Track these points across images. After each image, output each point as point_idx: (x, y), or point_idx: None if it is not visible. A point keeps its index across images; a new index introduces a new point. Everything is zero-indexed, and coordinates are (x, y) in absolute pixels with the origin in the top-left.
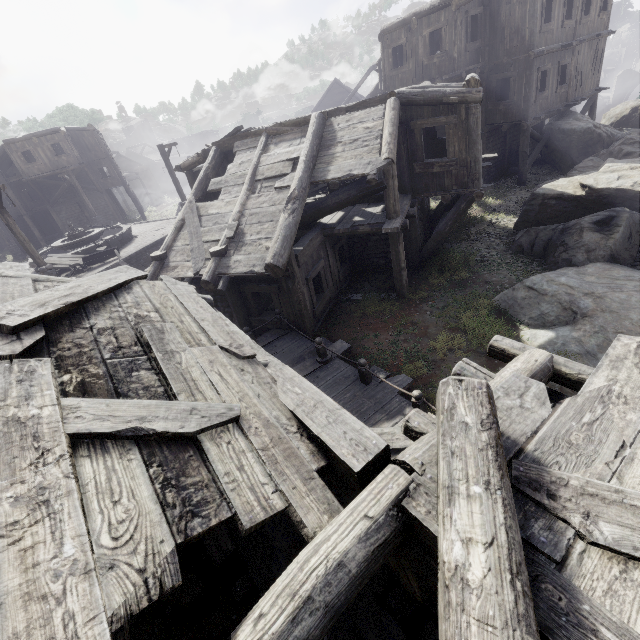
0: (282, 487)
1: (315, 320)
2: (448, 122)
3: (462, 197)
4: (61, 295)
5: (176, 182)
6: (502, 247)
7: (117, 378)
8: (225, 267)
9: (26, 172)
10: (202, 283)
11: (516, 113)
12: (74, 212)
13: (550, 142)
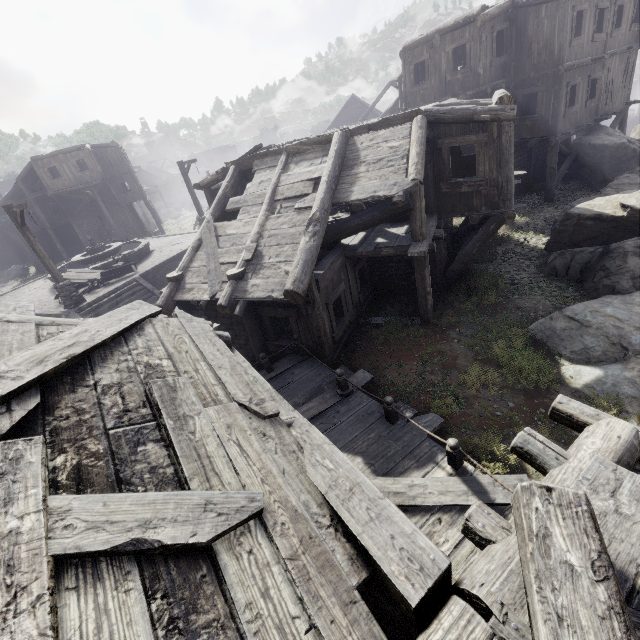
0: (317, 621)
1: (334, 346)
2: (478, 141)
3: (492, 218)
4: (64, 345)
5: (194, 198)
6: (533, 269)
7: (120, 457)
8: (242, 291)
9: (51, 187)
10: (218, 307)
11: (543, 128)
12: (95, 225)
13: (579, 157)
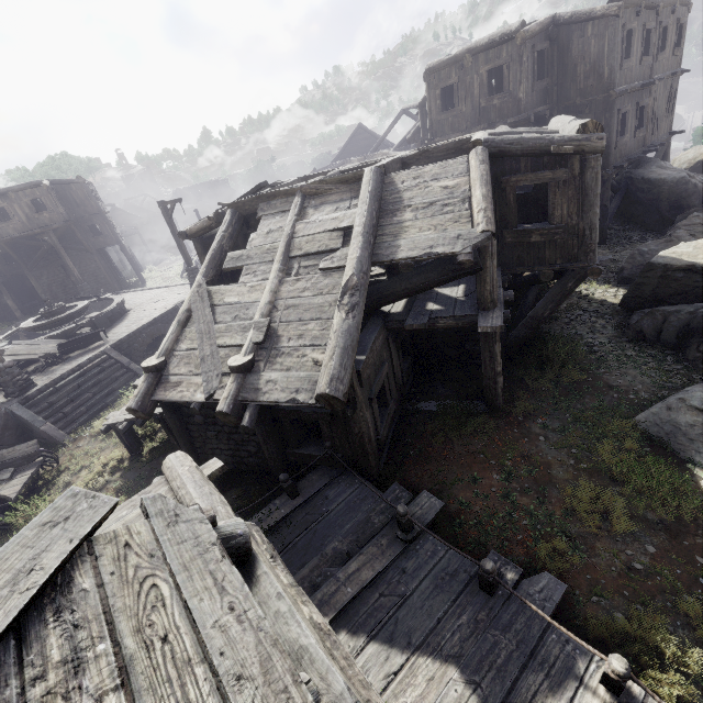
0: None
1: (379, 450)
2: (555, 178)
3: (569, 273)
4: None
5: (180, 244)
6: (611, 331)
7: None
8: (252, 390)
9: None
10: (218, 414)
11: None
12: (58, 276)
13: (629, 193)
